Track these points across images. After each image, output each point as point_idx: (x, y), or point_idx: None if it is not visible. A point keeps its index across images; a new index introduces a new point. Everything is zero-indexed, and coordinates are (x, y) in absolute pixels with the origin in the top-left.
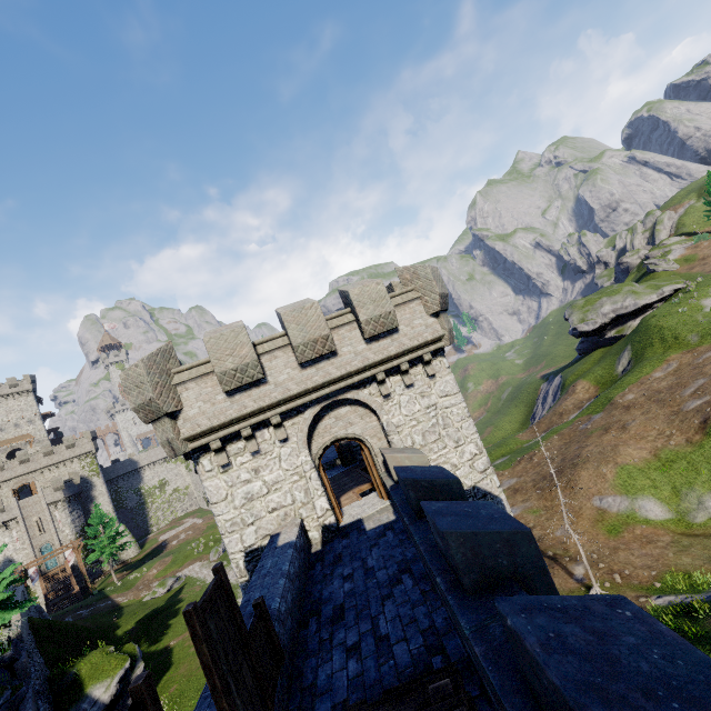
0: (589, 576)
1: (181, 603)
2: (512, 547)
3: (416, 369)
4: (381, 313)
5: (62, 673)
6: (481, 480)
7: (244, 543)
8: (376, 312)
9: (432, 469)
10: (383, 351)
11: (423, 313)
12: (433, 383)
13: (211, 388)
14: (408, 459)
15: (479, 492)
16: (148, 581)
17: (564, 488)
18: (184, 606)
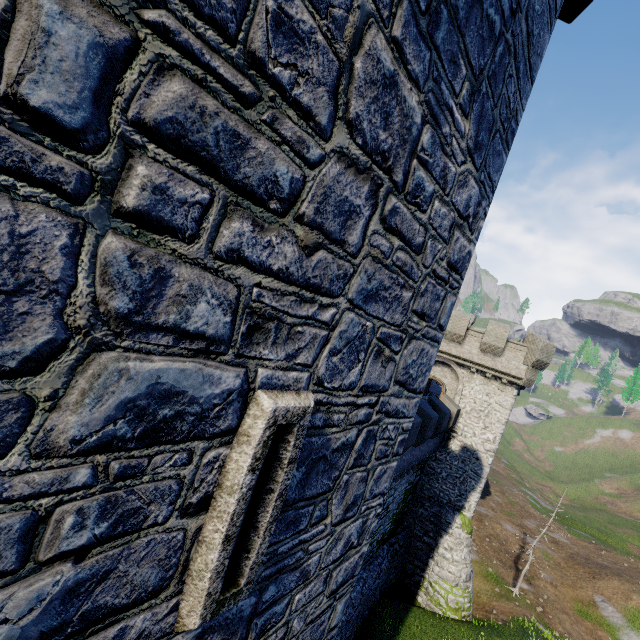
0: (524, 591)
1: None
2: (424, 416)
3: (495, 381)
4: (495, 345)
5: None
6: (482, 452)
7: None
8: (492, 342)
9: (445, 407)
10: (483, 361)
11: (521, 361)
12: (498, 394)
13: None
14: (448, 404)
15: (476, 455)
16: None
17: (588, 572)
18: None
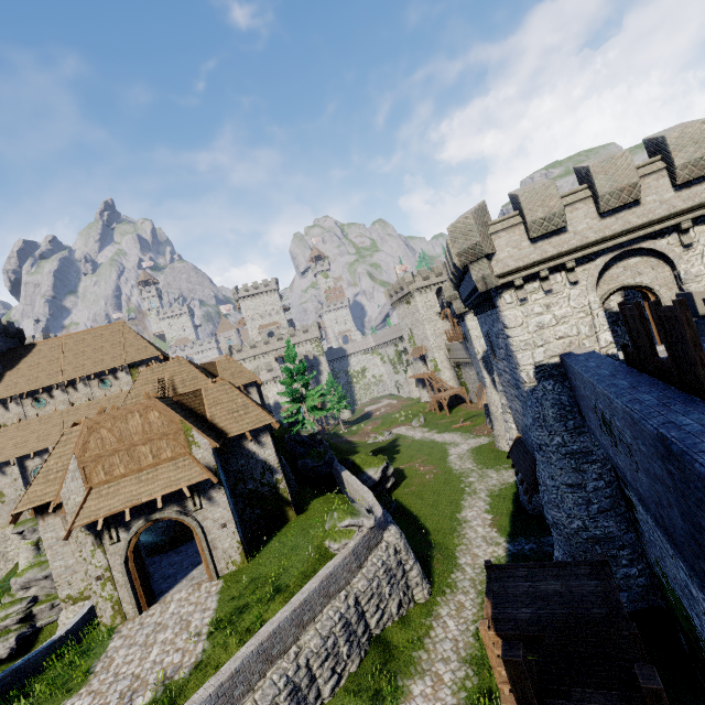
0: None
1: (399, 447)
2: None
3: None
4: (702, 156)
5: (345, 459)
6: None
7: (534, 359)
8: (696, 155)
9: None
10: (694, 198)
11: None
12: None
13: (518, 236)
14: None
15: None
16: (366, 432)
17: None
18: (402, 449)
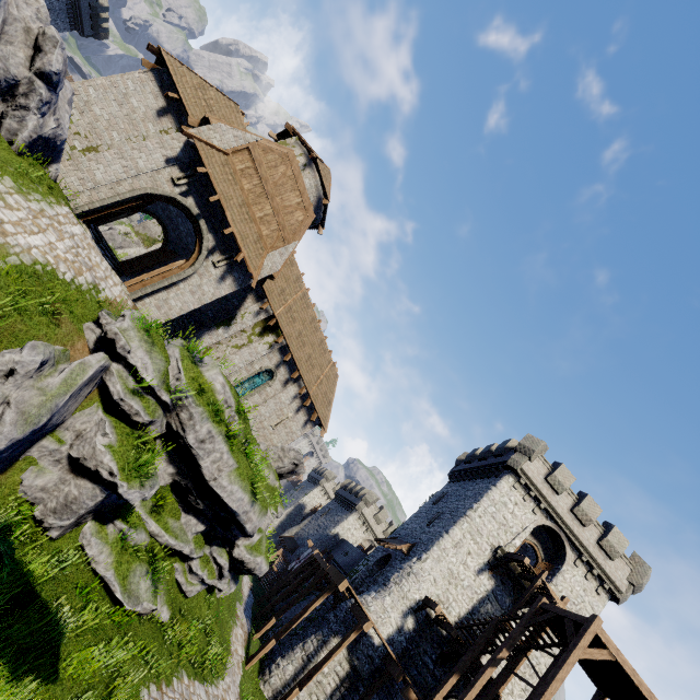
0: None
1: None
2: None
3: None
4: None
5: None
6: None
7: (340, 531)
8: None
9: None
10: None
11: None
12: None
13: (373, 512)
14: None
15: None
16: None
17: None
18: None
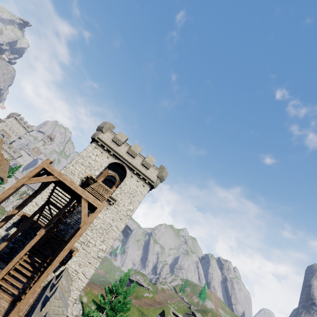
0: None
1: None
2: None
3: None
4: None
5: None
6: None
7: None
8: None
9: None
10: None
11: None
12: None
13: None
14: None
15: None
16: None
17: None
18: None
